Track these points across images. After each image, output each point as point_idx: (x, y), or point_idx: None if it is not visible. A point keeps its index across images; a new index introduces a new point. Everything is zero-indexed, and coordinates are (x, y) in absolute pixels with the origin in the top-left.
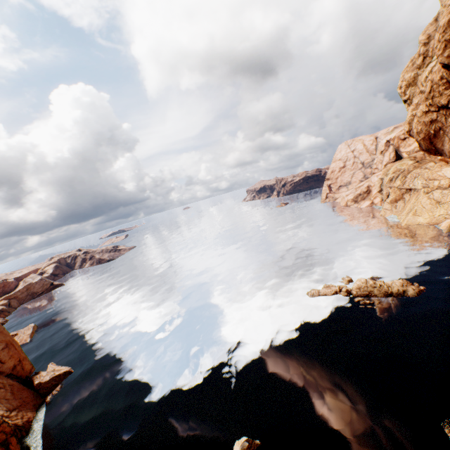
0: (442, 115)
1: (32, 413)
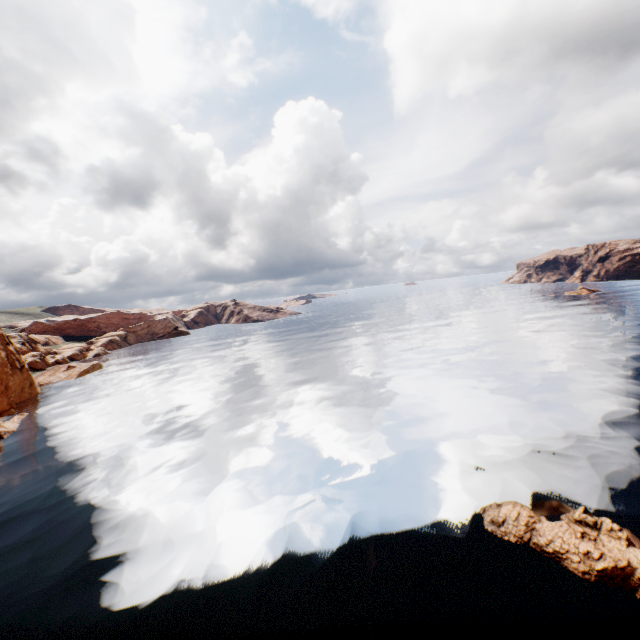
0: None
1: None
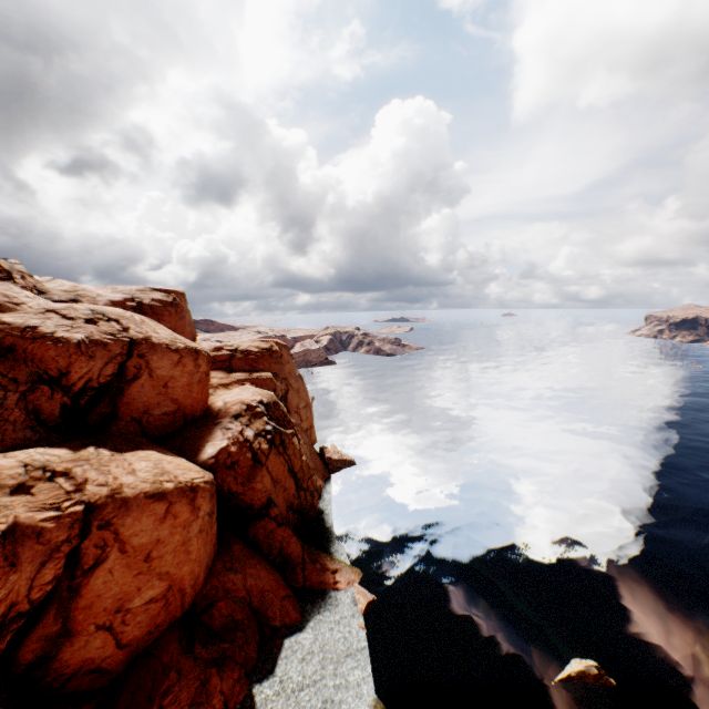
0: None
1: (322, 482)
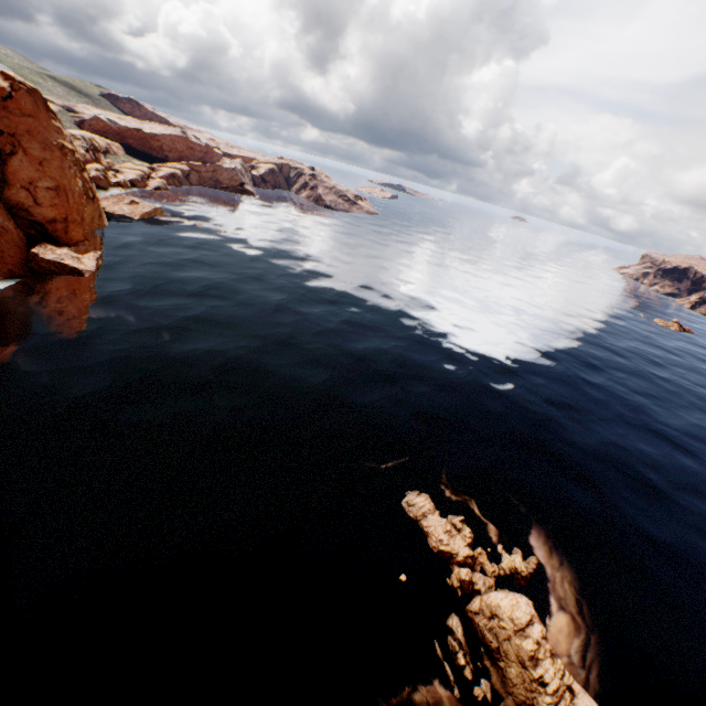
0: None
1: None
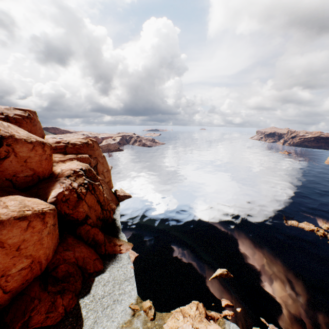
0: None
1: (115, 206)
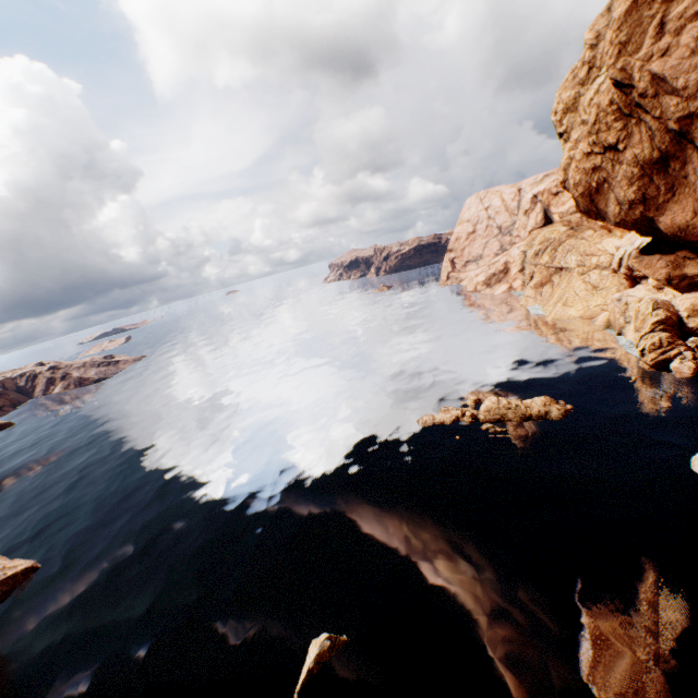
0: (609, 160)
1: None
